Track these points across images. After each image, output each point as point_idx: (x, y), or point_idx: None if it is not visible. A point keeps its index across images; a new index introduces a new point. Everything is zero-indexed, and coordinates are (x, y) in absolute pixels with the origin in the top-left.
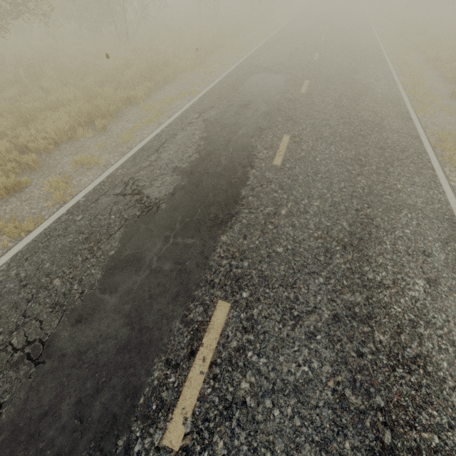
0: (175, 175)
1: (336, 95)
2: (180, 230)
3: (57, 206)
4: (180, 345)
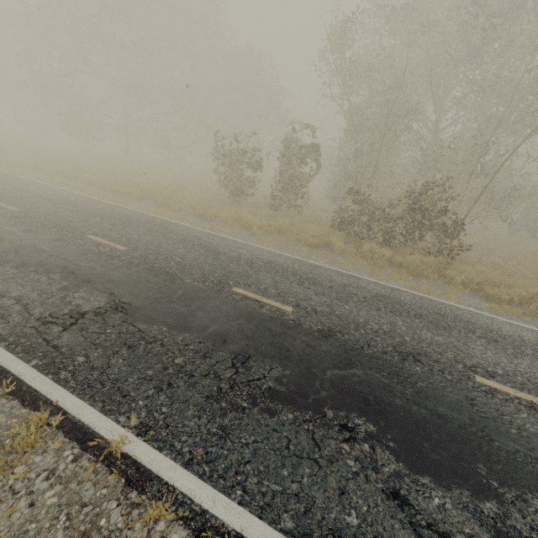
0: (78, 290)
1: (52, 205)
2: (165, 295)
3: (4, 402)
4: (253, 303)
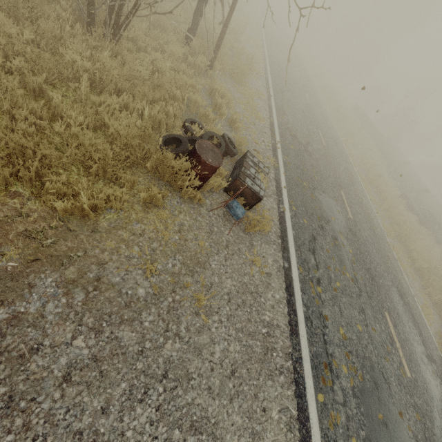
0: None
1: None
2: None
3: None
4: None
